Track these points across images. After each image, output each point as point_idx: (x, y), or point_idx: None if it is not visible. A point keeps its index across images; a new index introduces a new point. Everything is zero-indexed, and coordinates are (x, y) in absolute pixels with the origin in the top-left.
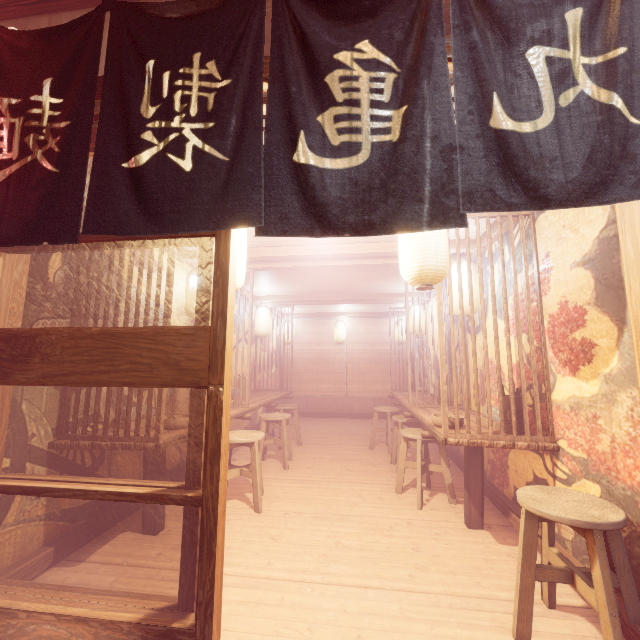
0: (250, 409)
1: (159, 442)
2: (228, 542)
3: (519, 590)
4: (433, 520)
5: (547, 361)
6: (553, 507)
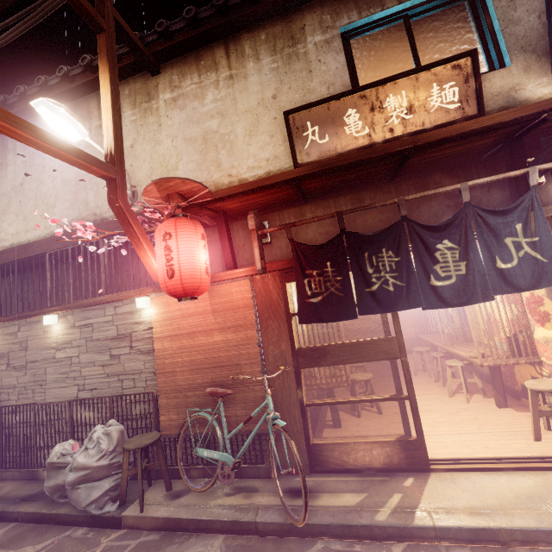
0: None
1: (349, 383)
2: (379, 426)
3: (533, 421)
4: (478, 407)
5: (528, 319)
6: (542, 386)
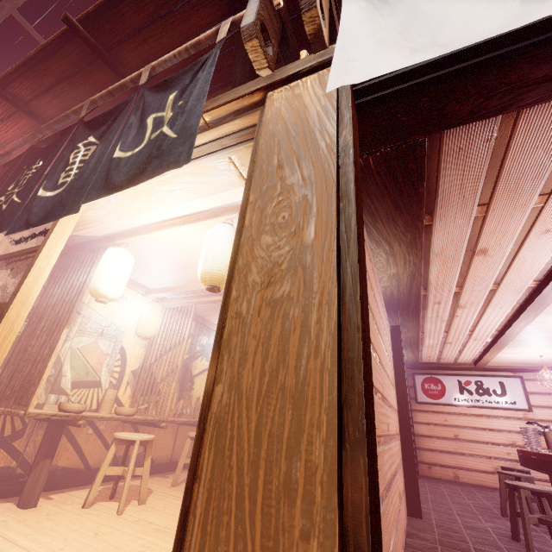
0: (170, 420)
1: (28, 411)
2: (60, 527)
3: None
4: None
5: None
6: None
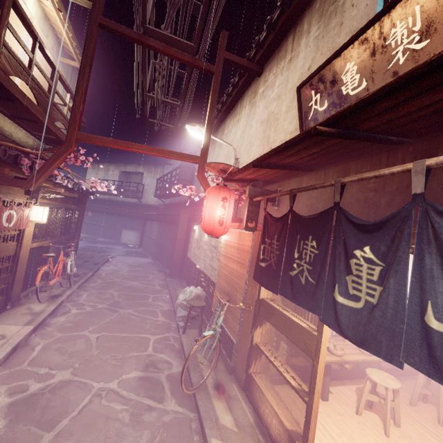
0: None
1: None
2: (354, 435)
3: None
4: None
5: None
6: None
